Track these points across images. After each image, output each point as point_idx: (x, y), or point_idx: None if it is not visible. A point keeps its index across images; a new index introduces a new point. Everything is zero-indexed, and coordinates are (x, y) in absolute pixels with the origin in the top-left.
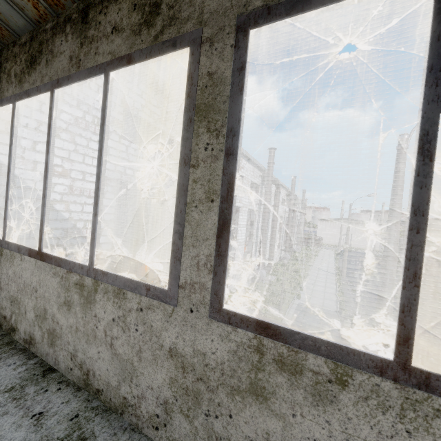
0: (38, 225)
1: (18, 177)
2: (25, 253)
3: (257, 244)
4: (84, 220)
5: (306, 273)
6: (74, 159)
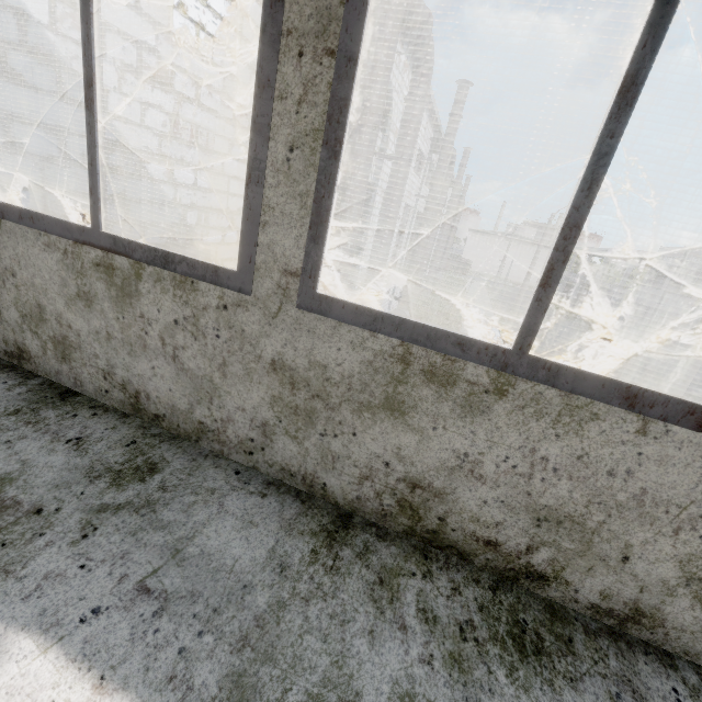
0: (122, 214)
1: (68, 68)
2: (675, 420)
3: (400, 268)
4: (198, 206)
5: (459, 318)
6: (178, 35)
